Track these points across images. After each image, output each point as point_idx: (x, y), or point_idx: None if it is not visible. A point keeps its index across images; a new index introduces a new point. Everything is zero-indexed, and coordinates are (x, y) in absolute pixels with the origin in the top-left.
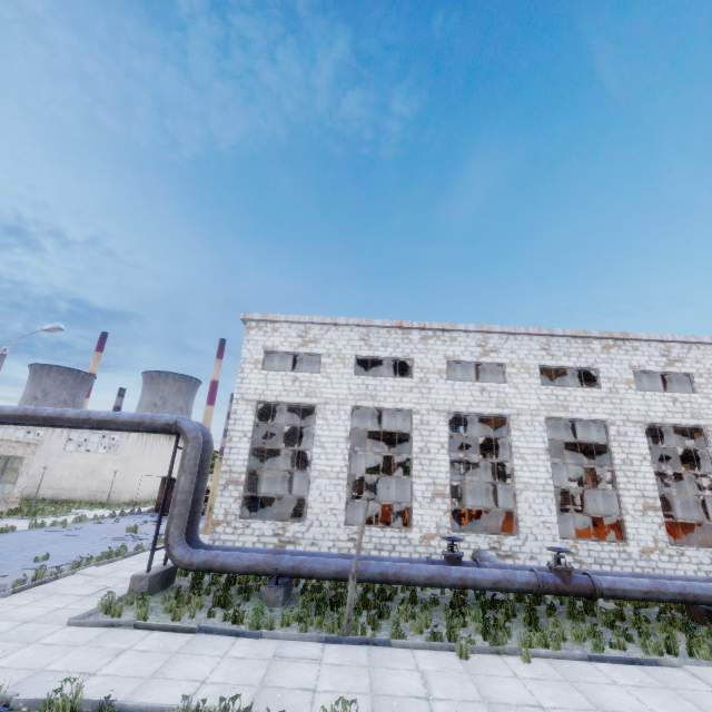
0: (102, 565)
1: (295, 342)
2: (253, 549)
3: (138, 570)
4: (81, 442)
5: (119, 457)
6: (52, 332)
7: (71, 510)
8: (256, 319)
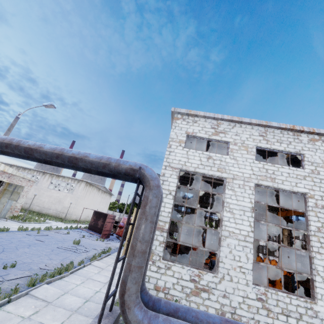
0: (53, 282)
1: (209, 131)
2: (203, 314)
3: (81, 294)
4: (56, 185)
5: (73, 196)
6: (48, 107)
7: (45, 220)
8: (182, 113)
